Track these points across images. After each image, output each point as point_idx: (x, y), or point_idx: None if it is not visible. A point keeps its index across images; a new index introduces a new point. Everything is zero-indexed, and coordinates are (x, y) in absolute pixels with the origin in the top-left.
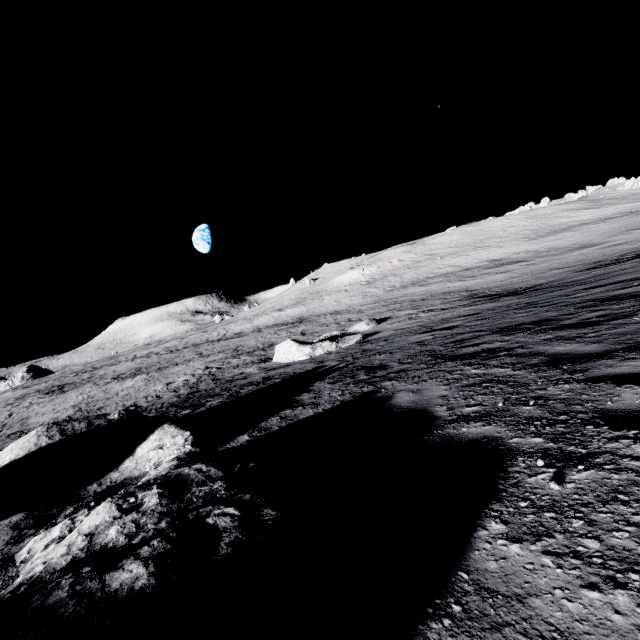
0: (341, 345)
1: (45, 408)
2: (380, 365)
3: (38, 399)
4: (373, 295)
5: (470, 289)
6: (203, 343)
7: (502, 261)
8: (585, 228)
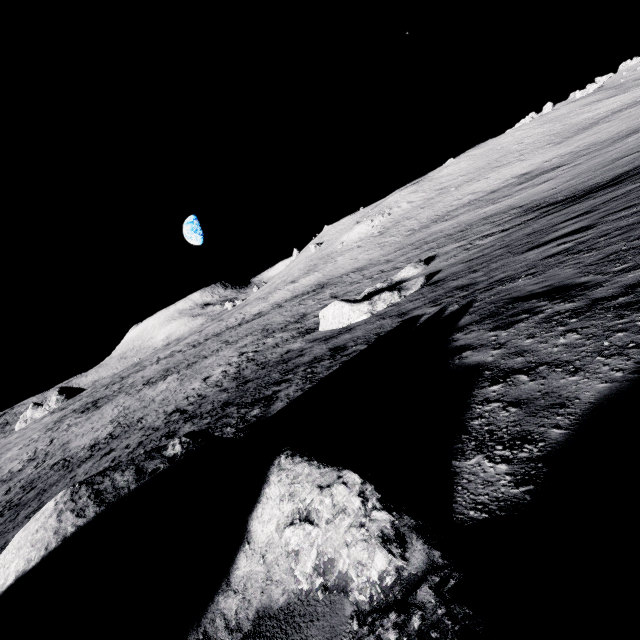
0: (405, 293)
1: (83, 428)
2: (557, 287)
3: (75, 419)
4: (392, 243)
5: (517, 206)
6: (224, 331)
7: (533, 173)
8: (622, 115)
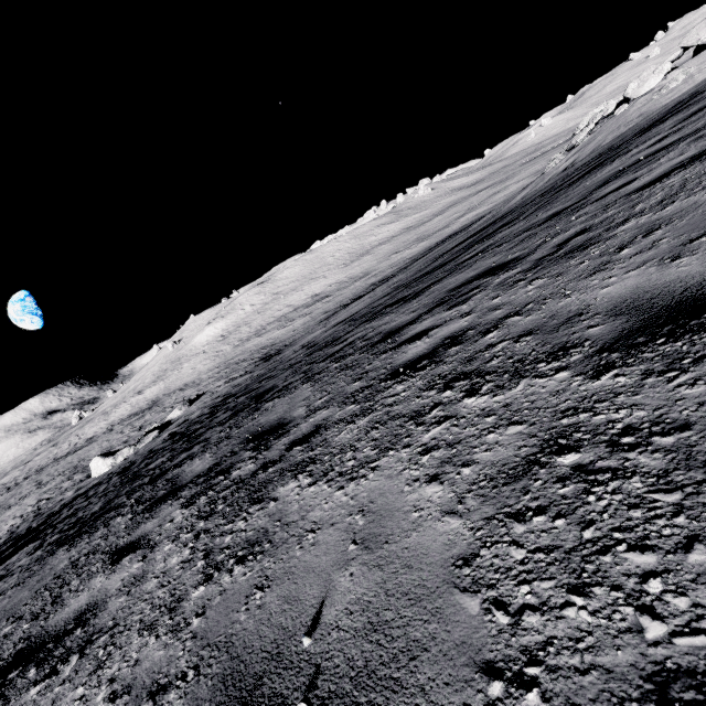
0: (139, 447)
1: None
2: (104, 481)
3: None
4: (223, 355)
5: (274, 343)
6: (48, 465)
7: (319, 296)
8: (378, 250)
